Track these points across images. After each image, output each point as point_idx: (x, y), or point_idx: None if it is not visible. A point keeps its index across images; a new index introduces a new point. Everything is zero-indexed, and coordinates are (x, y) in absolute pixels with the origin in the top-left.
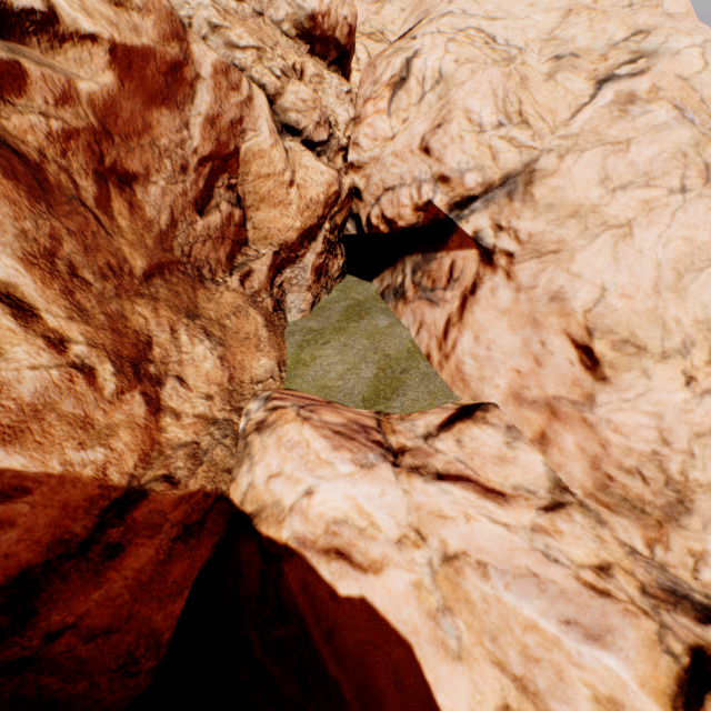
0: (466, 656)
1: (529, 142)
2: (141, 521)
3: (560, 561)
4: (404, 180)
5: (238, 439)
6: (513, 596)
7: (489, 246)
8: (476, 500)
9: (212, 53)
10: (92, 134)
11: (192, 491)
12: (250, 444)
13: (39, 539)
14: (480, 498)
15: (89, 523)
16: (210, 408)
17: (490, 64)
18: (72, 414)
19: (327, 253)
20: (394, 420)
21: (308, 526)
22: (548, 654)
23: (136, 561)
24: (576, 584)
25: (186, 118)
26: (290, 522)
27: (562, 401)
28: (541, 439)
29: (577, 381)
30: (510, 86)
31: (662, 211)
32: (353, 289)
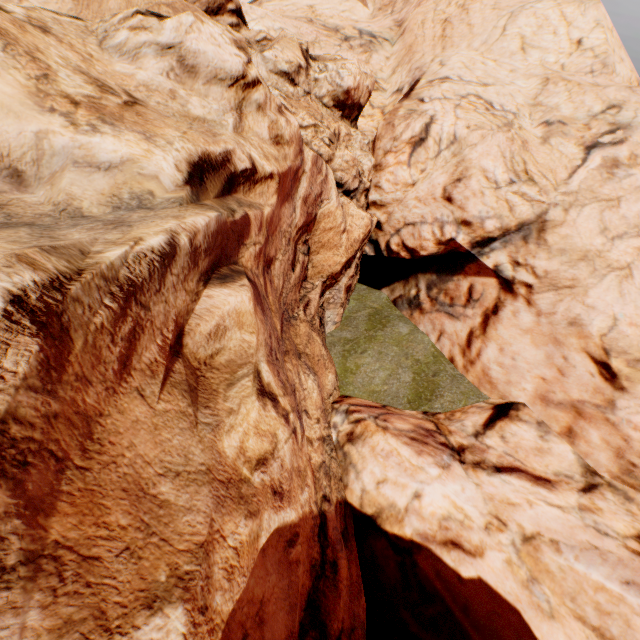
0: (556, 614)
1: (537, 197)
2: (333, 539)
3: (609, 534)
4: (425, 219)
5: (335, 449)
6: (582, 565)
7: (508, 277)
8: (530, 487)
9: (310, 152)
10: (265, 243)
11: (335, 503)
12: (348, 454)
13: (306, 568)
14: (533, 485)
15: (318, 549)
16: (320, 429)
17: (496, 130)
18: (296, 468)
19: (354, 275)
20: (444, 420)
21: (425, 523)
22: (616, 608)
23: (344, 572)
24: (627, 552)
25: (294, 204)
26: (409, 521)
27: (586, 404)
28: (568, 433)
29: (598, 389)
30: (514, 148)
31: None
32: (367, 297)
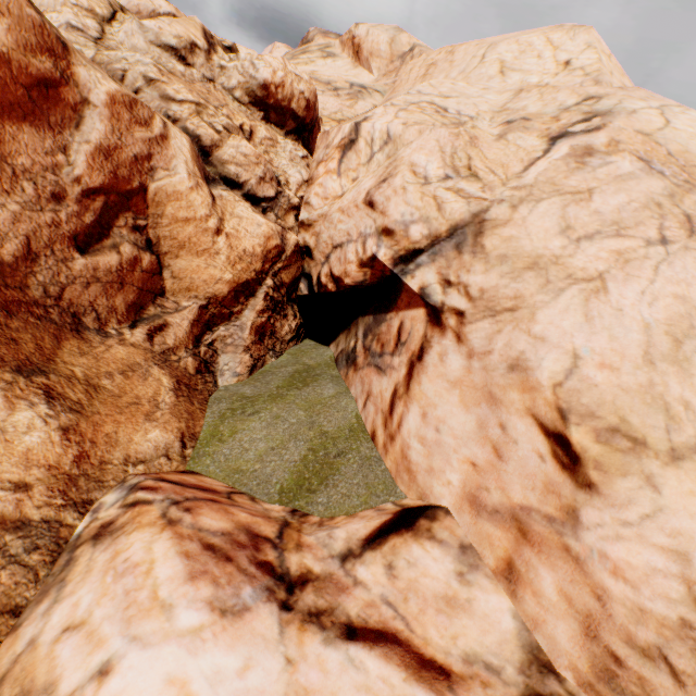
0: None
1: (478, 193)
2: None
3: None
4: (352, 236)
5: (63, 551)
6: None
7: (437, 303)
8: (401, 684)
9: (111, 83)
10: None
11: None
12: (73, 562)
13: None
14: (409, 679)
15: None
16: (18, 503)
17: (438, 126)
18: None
19: (271, 312)
20: (309, 525)
21: None
22: None
23: None
24: None
25: (64, 142)
26: None
27: (533, 514)
28: (508, 571)
29: (551, 485)
30: (459, 144)
31: (641, 263)
32: (307, 353)
